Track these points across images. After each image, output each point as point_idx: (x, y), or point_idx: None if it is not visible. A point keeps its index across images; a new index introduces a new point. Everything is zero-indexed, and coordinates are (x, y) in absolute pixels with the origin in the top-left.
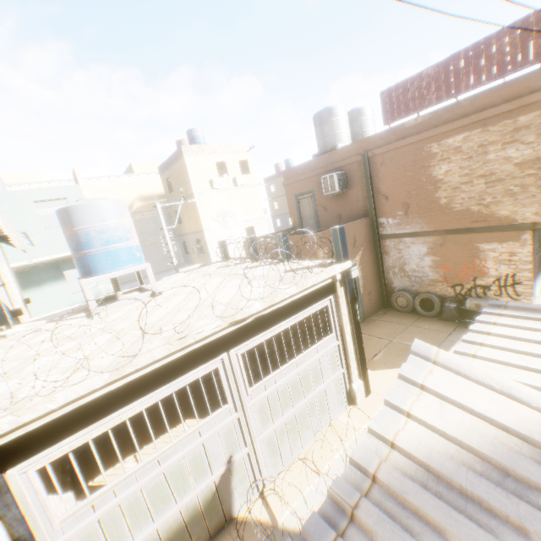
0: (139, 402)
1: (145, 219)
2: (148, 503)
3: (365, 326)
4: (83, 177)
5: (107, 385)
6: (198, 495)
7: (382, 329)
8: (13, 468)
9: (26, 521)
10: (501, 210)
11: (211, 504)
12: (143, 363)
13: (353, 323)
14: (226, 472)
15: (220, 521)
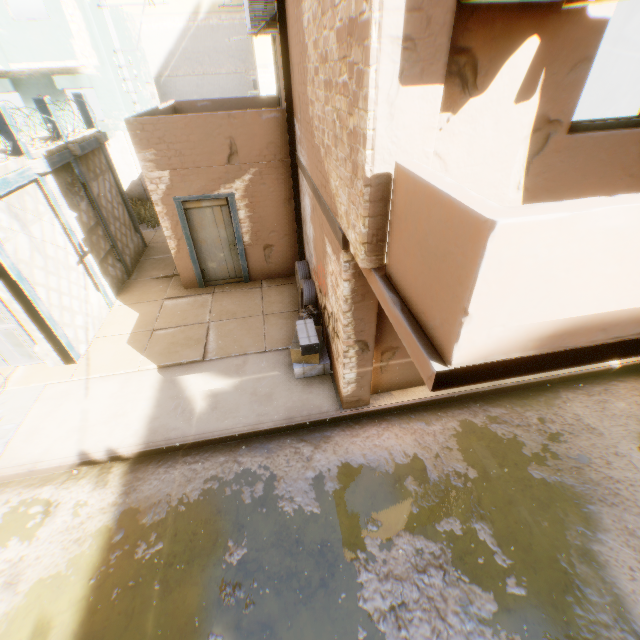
0: None
1: (223, 28)
2: None
3: (234, 289)
4: None
5: None
6: None
7: (236, 302)
8: None
9: None
10: (332, 175)
11: None
12: None
13: (1, 279)
14: None
15: None
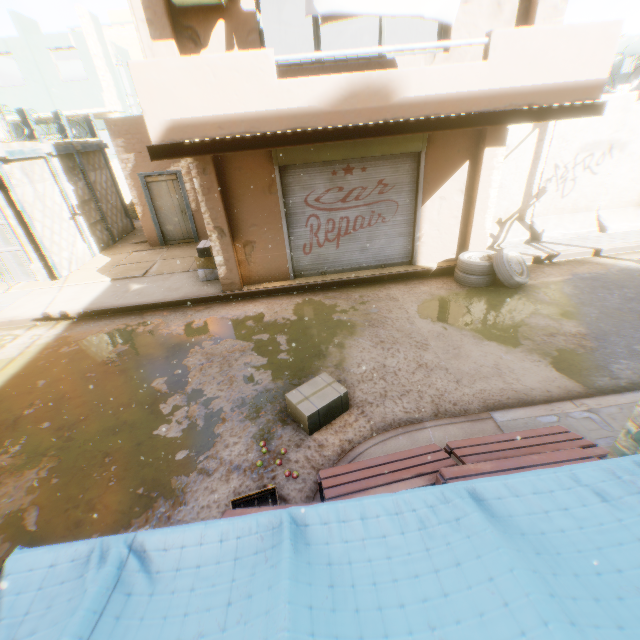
0: None
1: None
2: None
3: (185, 245)
4: (85, 23)
5: None
6: None
7: (182, 251)
8: None
9: None
10: None
11: None
12: None
13: (12, 209)
14: None
15: None
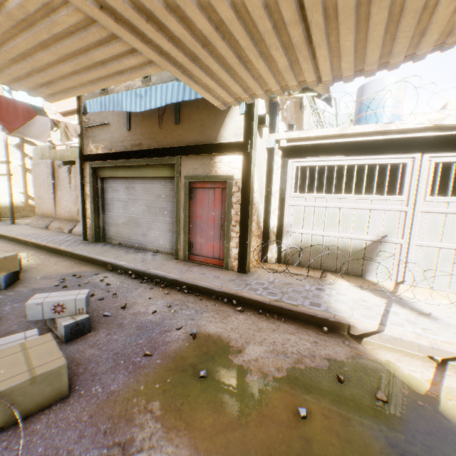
0: (345, 159)
1: None
2: (325, 219)
3: None
4: None
5: (335, 138)
6: (351, 240)
7: None
8: (290, 160)
9: (285, 184)
10: None
11: (356, 254)
12: (356, 131)
13: None
14: (376, 243)
15: (356, 271)
